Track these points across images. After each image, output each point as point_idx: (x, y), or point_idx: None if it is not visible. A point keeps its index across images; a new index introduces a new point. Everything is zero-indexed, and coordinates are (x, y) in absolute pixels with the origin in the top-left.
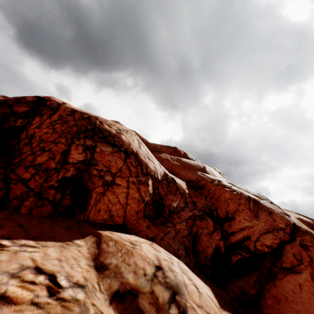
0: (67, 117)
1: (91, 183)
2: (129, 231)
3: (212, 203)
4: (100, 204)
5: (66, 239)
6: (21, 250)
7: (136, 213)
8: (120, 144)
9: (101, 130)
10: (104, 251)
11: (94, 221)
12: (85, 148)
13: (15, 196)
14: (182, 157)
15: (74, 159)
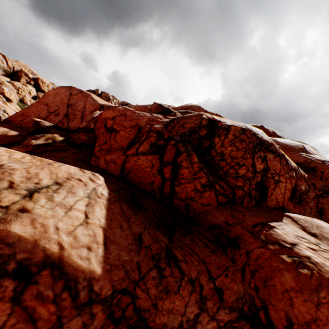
0: (241, 136)
1: (267, 183)
2: (288, 211)
3: (328, 184)
4: (272, 195)
5: (280, 220)
6: (281, 228)
7: (287, 198)
8: (275, 150)
9: (263, 142)
10: (303, 226)
11: (269, 206)
12: (261, 159)
13: (238, 196)
14: (272, 136)
15: (259, 168)
